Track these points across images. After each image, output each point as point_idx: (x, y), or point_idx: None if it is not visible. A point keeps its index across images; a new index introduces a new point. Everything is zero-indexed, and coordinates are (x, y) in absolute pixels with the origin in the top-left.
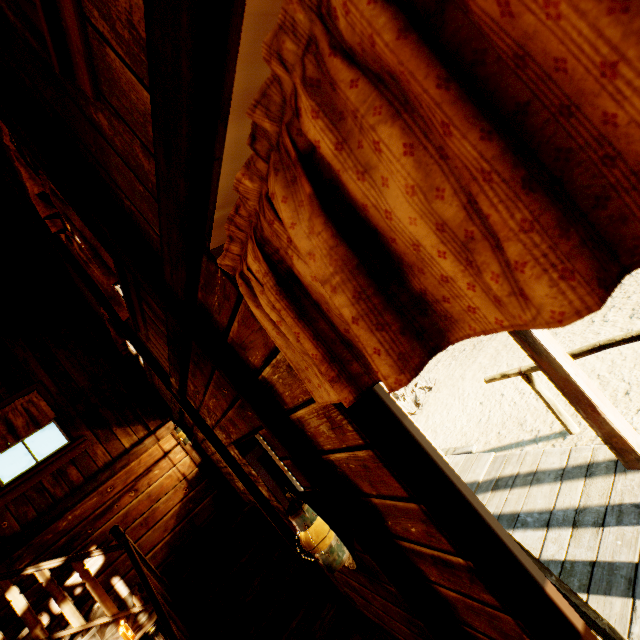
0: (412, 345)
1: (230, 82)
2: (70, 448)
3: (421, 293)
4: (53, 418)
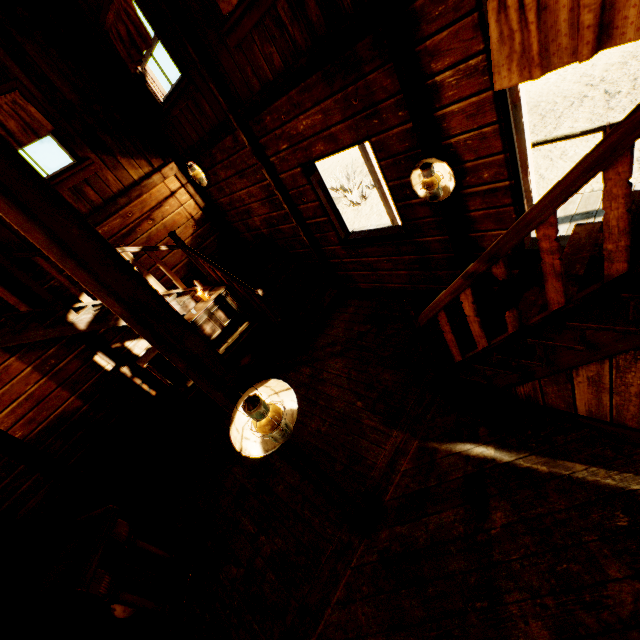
0: (595, 46)
1: None
2: (81, 168)
3: (609, 24)
4: (51, 130)
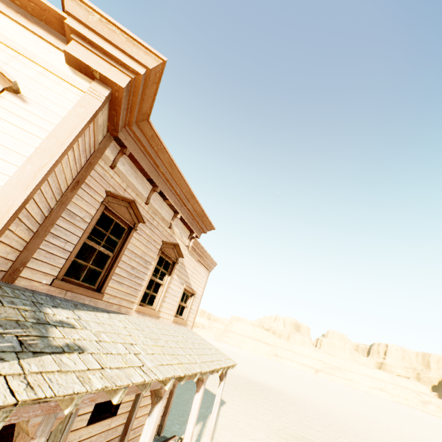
0: None
1: None
2: None
3: None
4: None
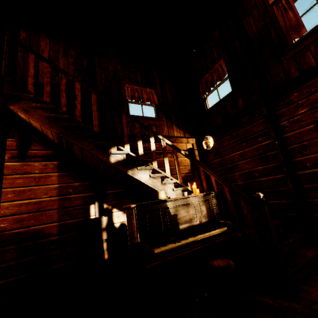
0: None
1: None
2: (157, 119)
3: None
4: (156, 104)
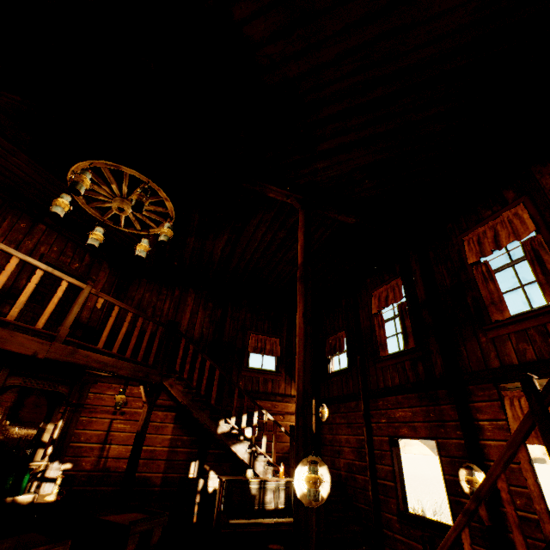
0: None
1: (547, 377)
2: (276, 374)
3: None
4: (278, 355)
